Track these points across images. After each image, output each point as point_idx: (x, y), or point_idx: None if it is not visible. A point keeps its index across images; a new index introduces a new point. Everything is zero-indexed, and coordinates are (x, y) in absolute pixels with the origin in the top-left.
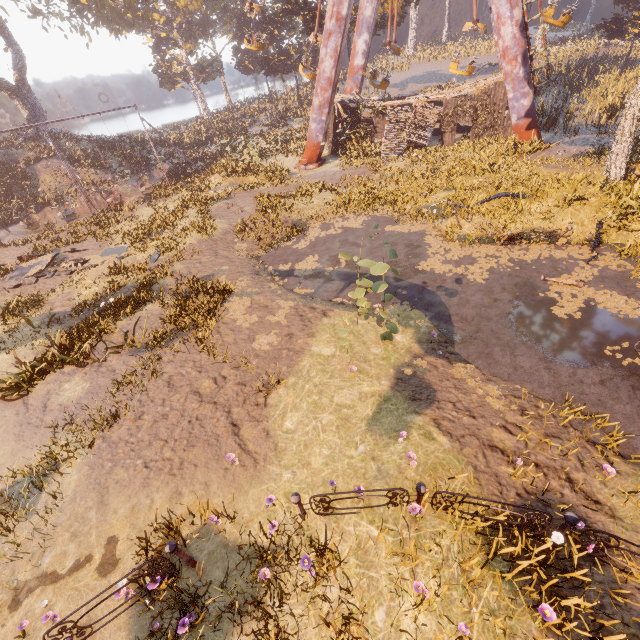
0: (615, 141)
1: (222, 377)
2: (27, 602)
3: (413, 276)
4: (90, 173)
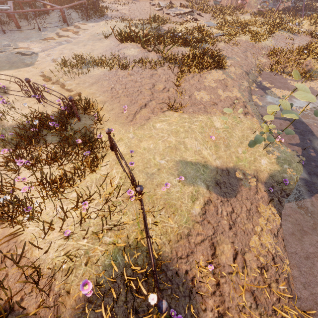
0: None
1: (168, 89)
2: (54, 85)
3: None
4: None
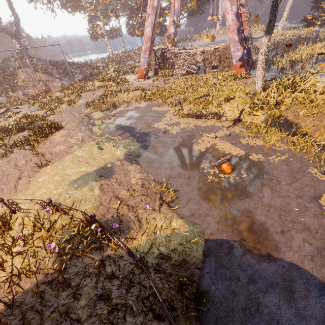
0: (256, 71)
1: (30, 160)
2: None
3: (147, 129)
4: (42, 76)
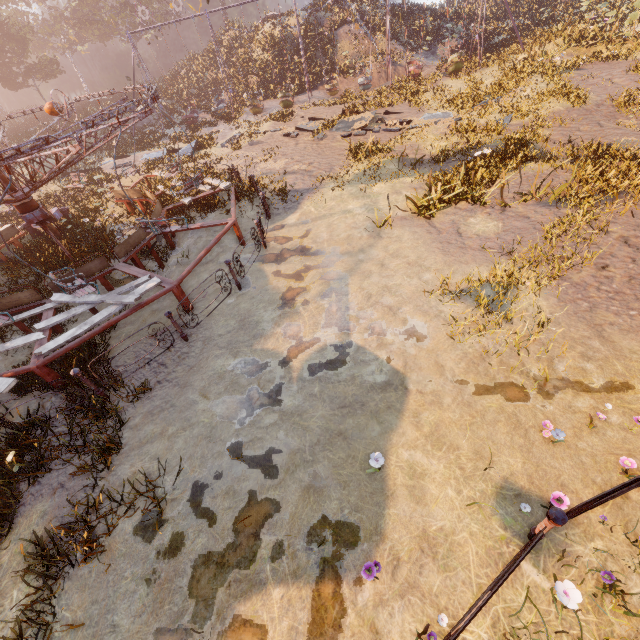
0: None
1: None
2: (561, 397)
3: None
4: (384, 42)
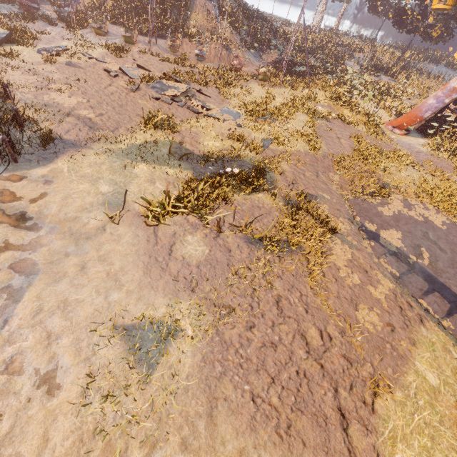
0: None
1: (328, 335)
2: None
3: None
4: (227, 29)
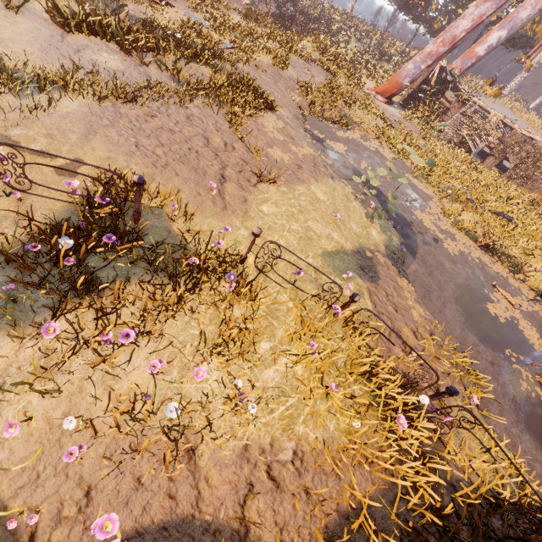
0: None
1: (232, 146)
2: None
3: (407, 213)
4: None
